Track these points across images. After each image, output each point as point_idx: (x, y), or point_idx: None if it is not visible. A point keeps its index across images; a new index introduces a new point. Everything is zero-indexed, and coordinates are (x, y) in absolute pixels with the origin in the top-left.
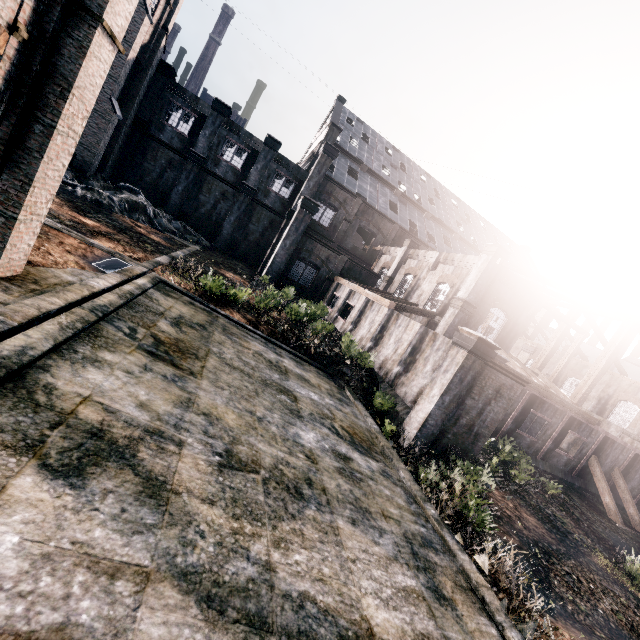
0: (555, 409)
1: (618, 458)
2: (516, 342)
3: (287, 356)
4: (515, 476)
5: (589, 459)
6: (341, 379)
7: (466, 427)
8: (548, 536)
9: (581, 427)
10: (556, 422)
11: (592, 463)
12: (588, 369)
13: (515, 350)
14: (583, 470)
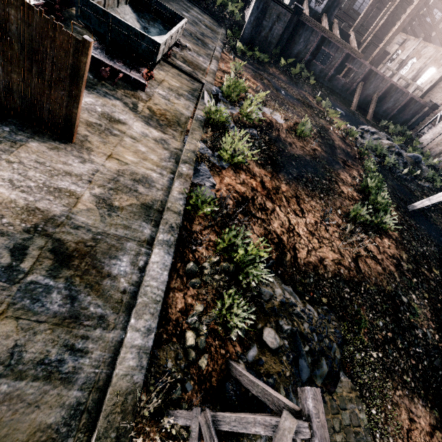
0: (337, 47)
1: (379, 86)
2: (396, 38)
3: (198, 9)
4: (293, 71)
5: (358, 84)
6: (222, 24)
7: (264, 38)
8: (284, 80)
9: (354, 61)
10: (338, 57)
11: (358, 86)
12: (426, 49)
13: (392, 45)
14: (354, 91)
